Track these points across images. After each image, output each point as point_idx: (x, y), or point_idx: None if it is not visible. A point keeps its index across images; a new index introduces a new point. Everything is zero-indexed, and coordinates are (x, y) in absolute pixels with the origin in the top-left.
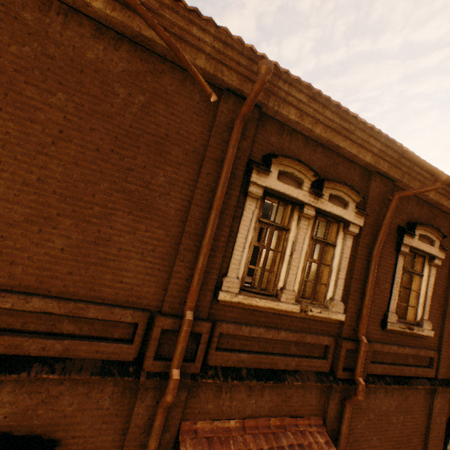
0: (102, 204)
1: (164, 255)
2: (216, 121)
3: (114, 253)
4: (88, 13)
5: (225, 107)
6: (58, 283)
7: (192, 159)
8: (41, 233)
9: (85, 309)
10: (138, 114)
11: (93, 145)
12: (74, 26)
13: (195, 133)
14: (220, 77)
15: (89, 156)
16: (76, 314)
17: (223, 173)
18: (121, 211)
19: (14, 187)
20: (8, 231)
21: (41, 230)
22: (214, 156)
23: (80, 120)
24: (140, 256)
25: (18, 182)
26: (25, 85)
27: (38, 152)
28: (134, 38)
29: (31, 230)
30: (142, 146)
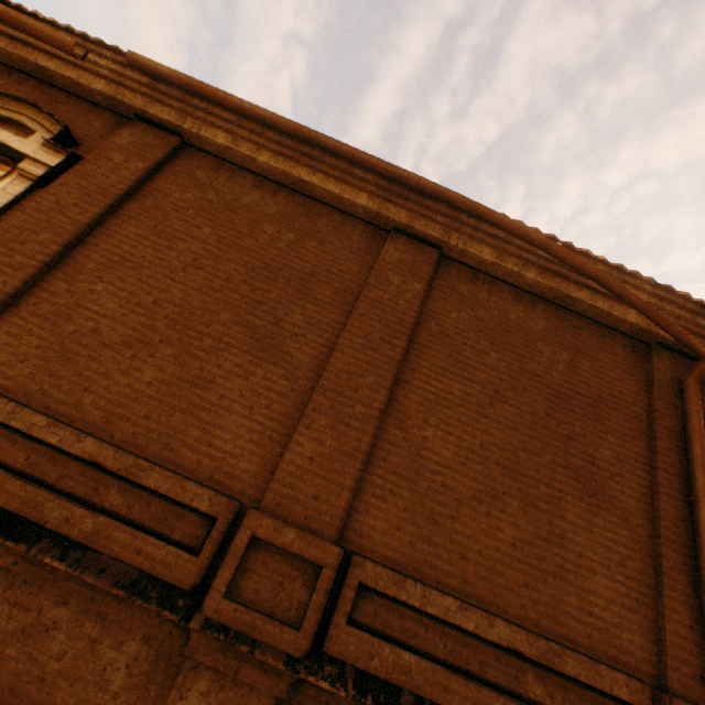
0: (546, 483)
1: (637, 574)
2: (655, 380)
3: (571, 559)
4: (512, 281)
5: (659, 363)
6: (513, 599)
7: (634, 427)
8: (488, 516)
9: (560, 655)
10: (564, 373)
11: (526, 406)
12: (496, 292)
13: (629, 394)
14: (654, 331)
15: (525, 419)
16: (550, 662)
17: (696, 448)
18: (568, 494)
19: (459, 453)
20: (456, 510)
21: (487, 513)
22: (666, 424)
23: (511, 379)
24: (605, 570)
25: (462, 447)
26: (463, 346)
27: (478, 414)
28: (554, 298)
29: (478, 511)
30: (575, 409)
